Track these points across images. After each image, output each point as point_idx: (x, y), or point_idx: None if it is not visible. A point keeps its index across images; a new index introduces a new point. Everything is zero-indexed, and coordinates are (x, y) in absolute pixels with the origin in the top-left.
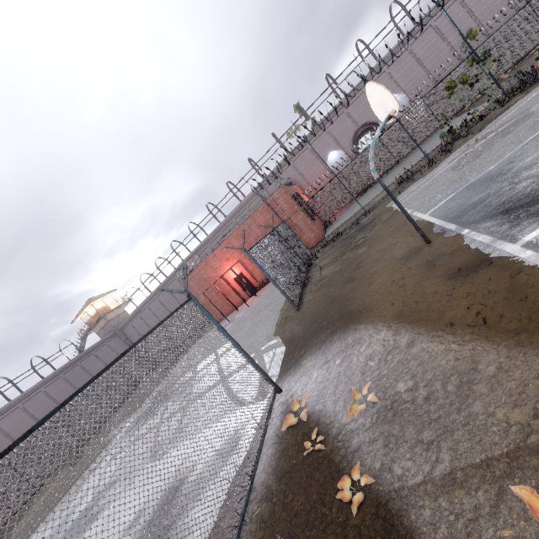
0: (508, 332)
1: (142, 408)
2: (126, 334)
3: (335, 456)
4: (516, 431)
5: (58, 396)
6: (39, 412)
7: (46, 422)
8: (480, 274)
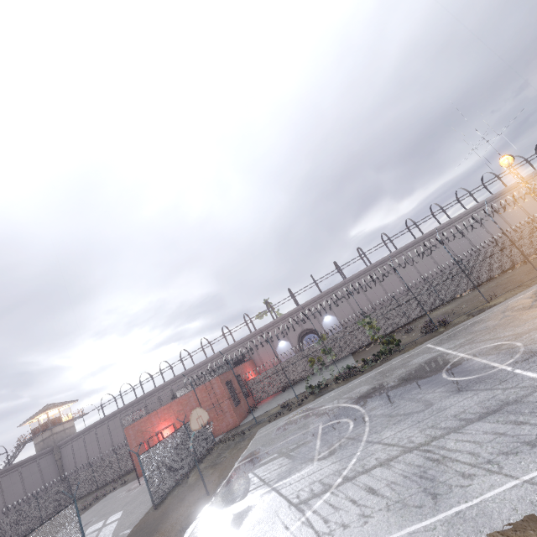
0: None
1: None
2: (62, 453)
3: None
4: None
5: None
6: None
7: None
8: (181, 534)
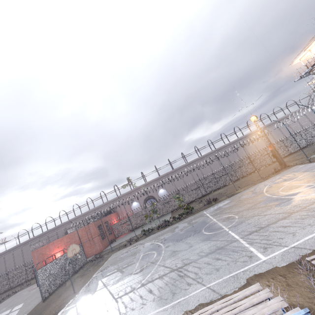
0: None
1: None
2: None
3: None
4: None
5: None
6: None
7: None
8: None
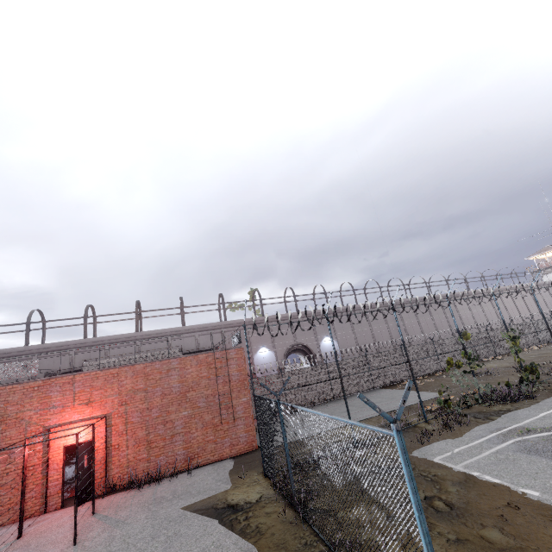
0: None
1: None
2: None
3: None
4: None
5: None
6: None
7: None
8: None
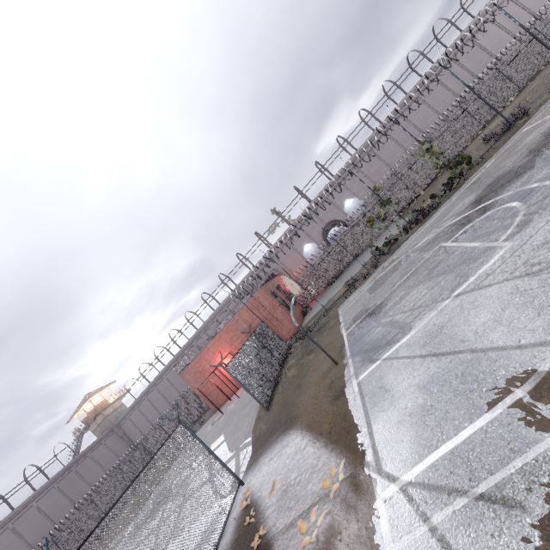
0: (332, 442)
1: (142, 513)
2: (124, 430)
3: (258, 524)
4: (314, 496)
5: (50, 509)
6: (29, 531)
7: (36, 543)
8: (341, 399)
